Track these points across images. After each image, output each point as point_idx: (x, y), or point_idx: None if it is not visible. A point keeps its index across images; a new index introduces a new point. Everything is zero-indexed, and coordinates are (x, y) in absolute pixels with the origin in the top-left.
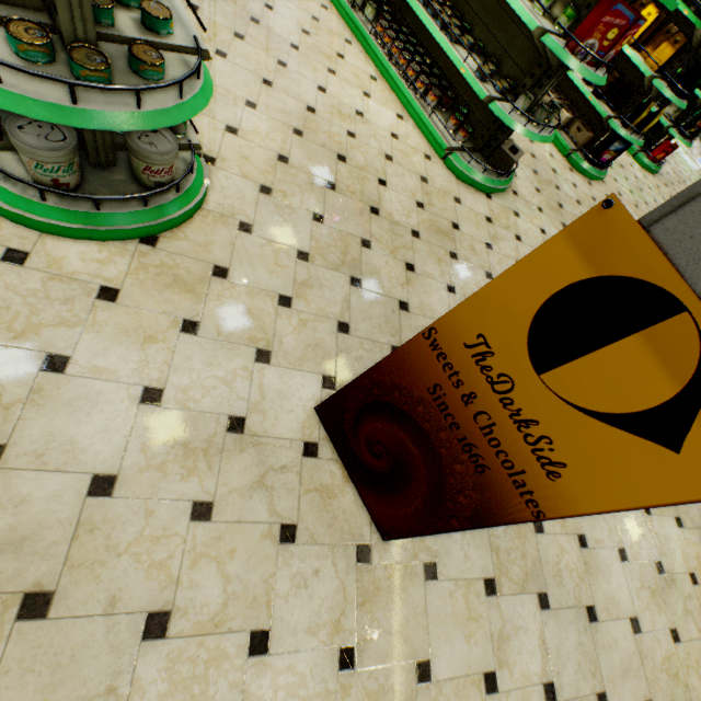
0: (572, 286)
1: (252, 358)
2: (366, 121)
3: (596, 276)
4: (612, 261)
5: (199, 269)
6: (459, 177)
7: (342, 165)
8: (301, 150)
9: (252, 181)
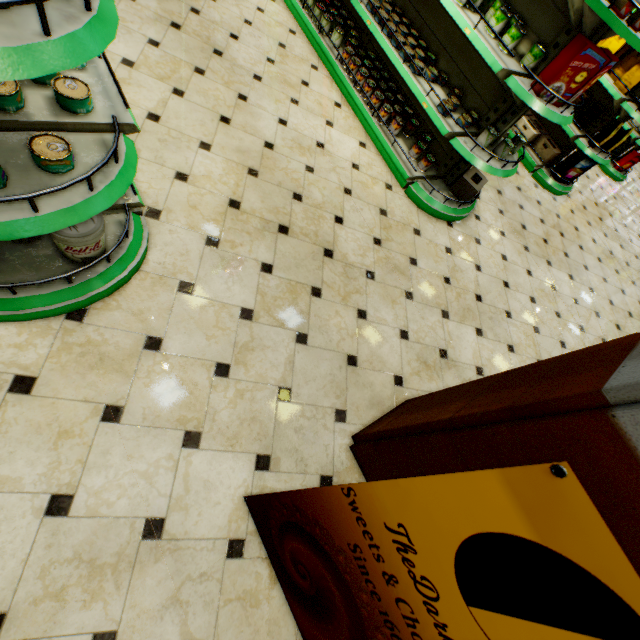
0: (509, 536)
1: (179, 443)
2: (326, 152)
3: (540, 543)
4: (563, 538)
5: (130, 343)
6: (420, 207)
7: (297, 205)
8: (255, 192)
9: (198, 232)
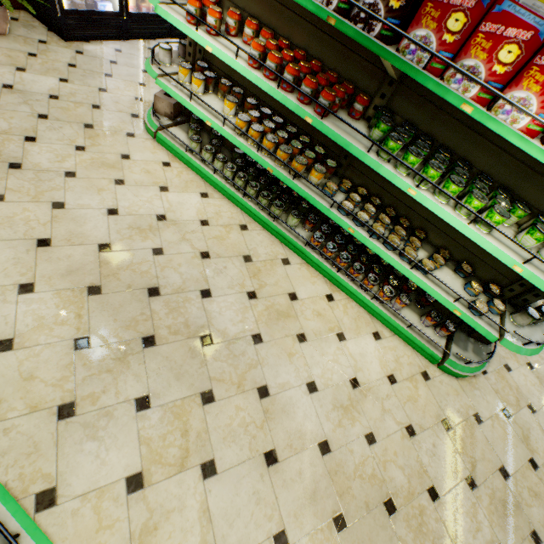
0: None
1: None
2: (364, 387)
3: None
4: None
5: None
6: (459, 377)
7: (397, 522)
8: None
9: None
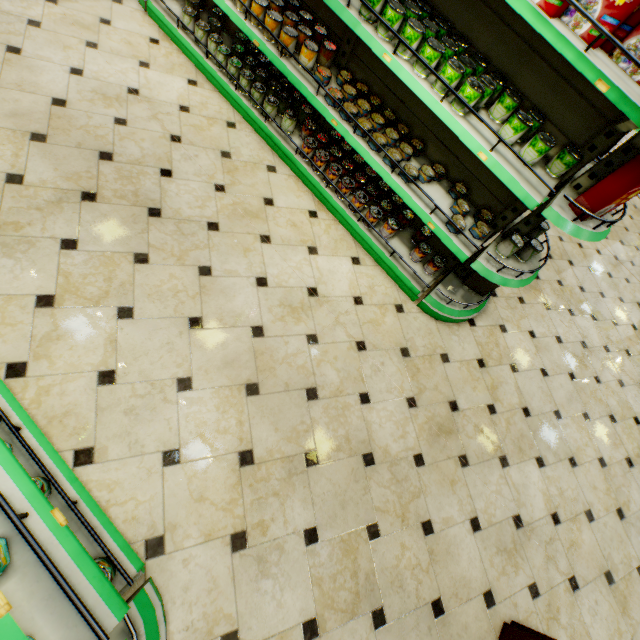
0: None
1: None
2: (322, 298)
3: None
4: None
5: None
6: (438, 319)
7: (315, 407)
8: (263, 420)
9: (218, 538)
